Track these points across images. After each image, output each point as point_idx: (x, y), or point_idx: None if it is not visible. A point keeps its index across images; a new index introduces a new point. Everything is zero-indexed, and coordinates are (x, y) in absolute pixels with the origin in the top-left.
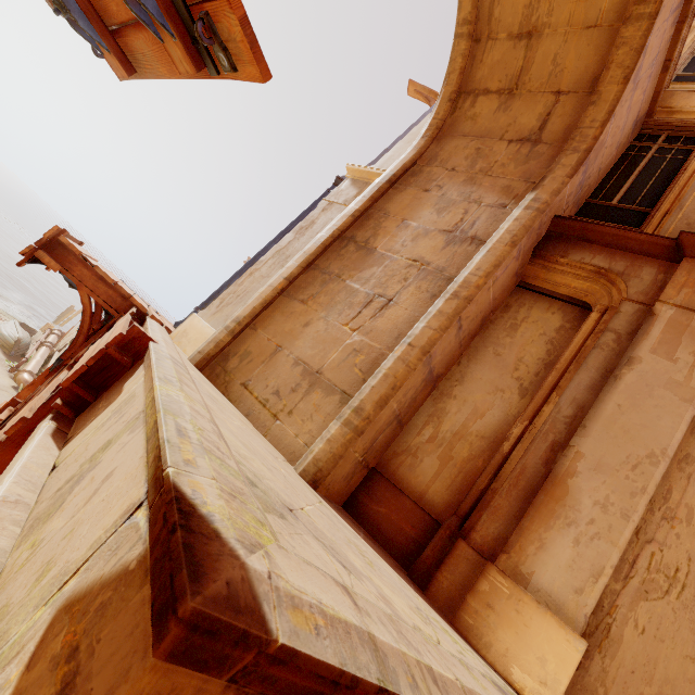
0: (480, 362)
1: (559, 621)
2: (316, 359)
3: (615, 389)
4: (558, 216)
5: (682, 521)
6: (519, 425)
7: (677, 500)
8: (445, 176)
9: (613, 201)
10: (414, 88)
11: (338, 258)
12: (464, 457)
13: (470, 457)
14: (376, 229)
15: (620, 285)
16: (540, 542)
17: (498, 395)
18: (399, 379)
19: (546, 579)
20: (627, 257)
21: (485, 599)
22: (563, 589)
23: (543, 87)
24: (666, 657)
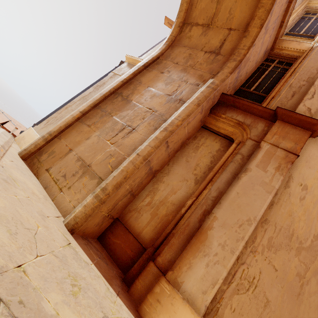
0: (178, 164)
1: (192, 310)
2: (89, 158)
3: (237, 184)
4: (224, 93)
5: (259, 253)
6: (191, 199)
7: (258, 242)
8: (172, 66)
9: (251, 89)
10: (167, 21)
11: (111, 104)
12: (163, 214)
13: (166, 214)
14: (133, 90)
15: (247, 131)
16: (189, 265)
17: (185, 182)
18: (128, 173)
19: (189, 285)
20: (252, 117)
21: (157, 297)
22: (197, 291)
23: (223, 25)
24: None
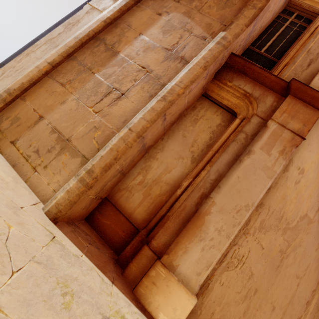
0: (174, 139)
1: (186, 290)
2: (67, 130)
3: (238, 168)
4: (233, 53)
5: (251, 235)
6: (187, 180)
7: (251, 225)
8: (173, 5)
9: (261, 50)
10: None
11: (91, 54)
12: (156, 194)
13: (160, 194)
14: (120, 37)
15: (254, 105)
16: (185, 249)
17: (180, 161)
18: (119, 153)
19: (184, 268)
20: (261, 89)
21: (152, 280)
22: (191, 273)
23: None
24: (229, 294)
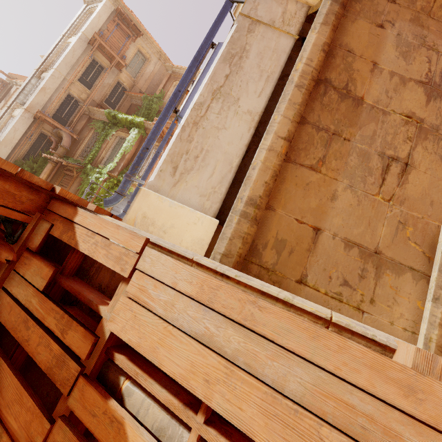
0: None
1: None
2: (367, 238)
3: None
4: None
5: None
6: None
7: None
8: (391, 9)
9: None
10: None
11: (325, 110)
12: None
13: None
14: (349, 72)
15: None
16: None
17: None
18: None
19: None
20: None
21: None
22: None
23: None
24: None
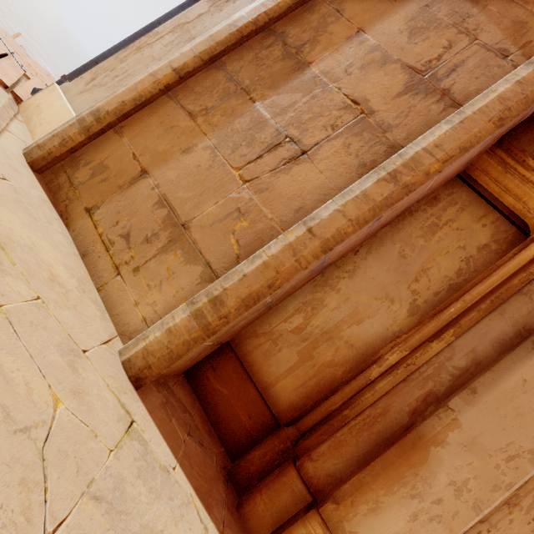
0: (380, 258)
1: None
2: (186, 207)
3: (529, 359)
4: None
5: (522, 509)
6: (398, 353)
7: (529, 489)
8: None
9: None
10: None
11: (254, 62)
12: (325, 361)
13: (332, 363)
14: (318, 32)
15: None
16: (375, 504)
17: (386, 305)
18: (280, 276)
19: None
20: None
21: None
22: None
23: None
24: None
